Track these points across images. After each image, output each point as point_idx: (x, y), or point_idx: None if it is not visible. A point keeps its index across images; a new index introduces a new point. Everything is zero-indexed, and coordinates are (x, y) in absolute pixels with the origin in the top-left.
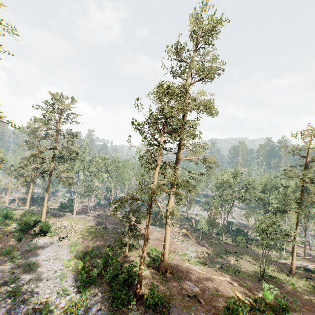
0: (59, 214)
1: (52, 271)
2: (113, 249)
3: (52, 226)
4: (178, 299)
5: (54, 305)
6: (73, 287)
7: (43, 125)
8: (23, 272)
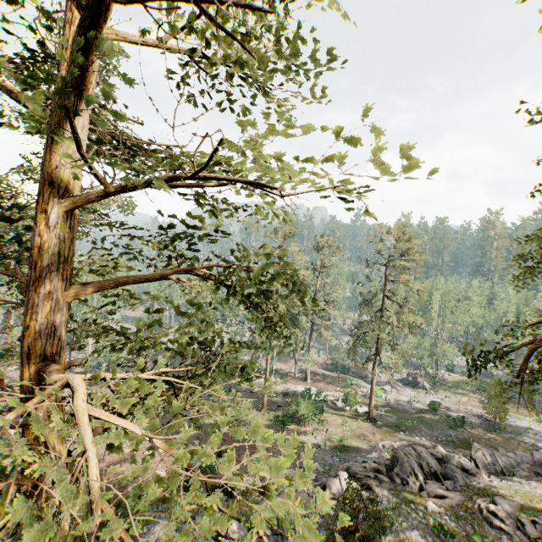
0: None
1: None
2: None
3: None
4: None
5: None
6: None
7: None
8: None
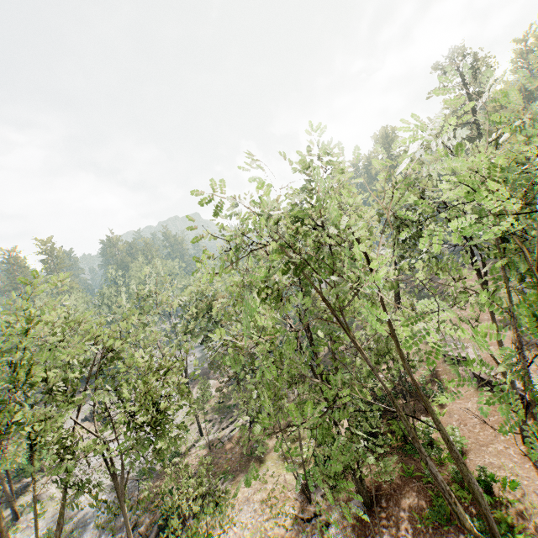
0: None
1: None
2: None
3: None
4: None
5: None
6: None
7: None
8: None
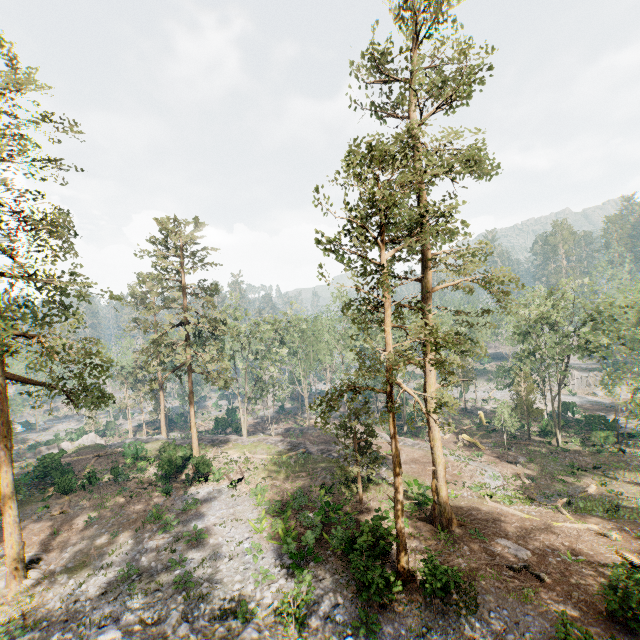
0: (219, 439)
1: (235, 542)
2: (333, 491)
3: (213, 463)
4: (489, 575)
5: (255, 602)
6: (278, 568)
7: (154, 285)
8: (189, 549)
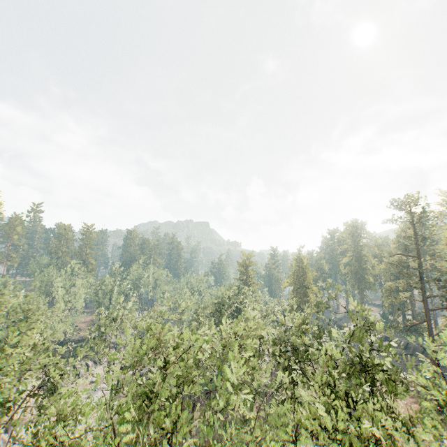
0: None
1: None
2: None
3: None
4: None
5: None
6: None
7: None
8: None
